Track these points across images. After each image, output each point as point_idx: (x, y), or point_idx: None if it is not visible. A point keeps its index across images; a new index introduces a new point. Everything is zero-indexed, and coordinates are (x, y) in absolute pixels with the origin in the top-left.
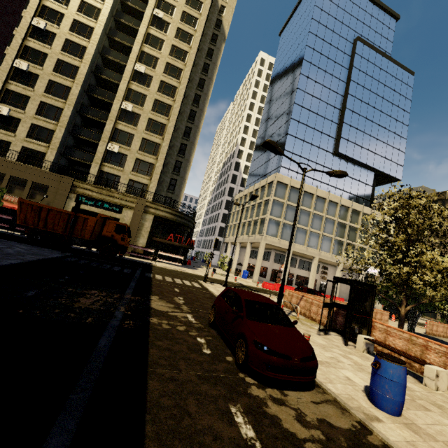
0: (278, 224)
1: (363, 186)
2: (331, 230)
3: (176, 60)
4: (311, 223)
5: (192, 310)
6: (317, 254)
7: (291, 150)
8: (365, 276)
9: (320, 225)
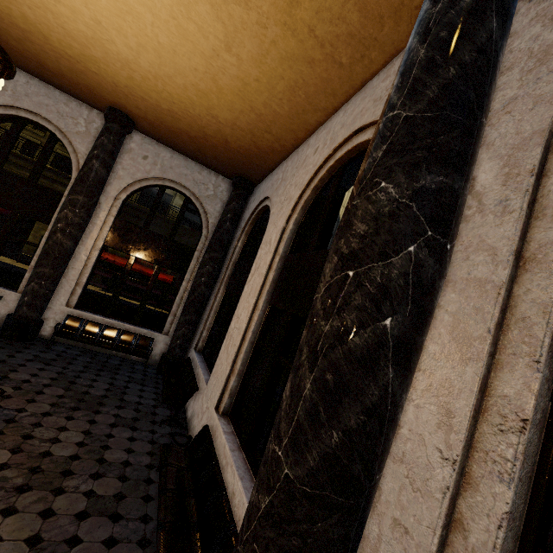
0: None
1: None
2: None
3: None
4: None
5: None
6: None
7: None
8: None
9: None
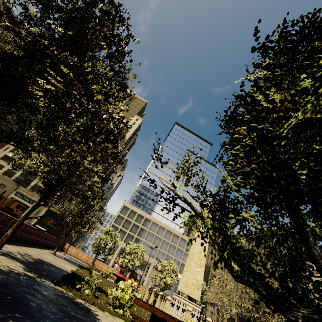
0: (117, 229)
1: (181, 219)
2: (150, 240)
3: None
4: (139, 233)
5: None
6: None
7: (140, 192)
8: None
9: (144, 235)
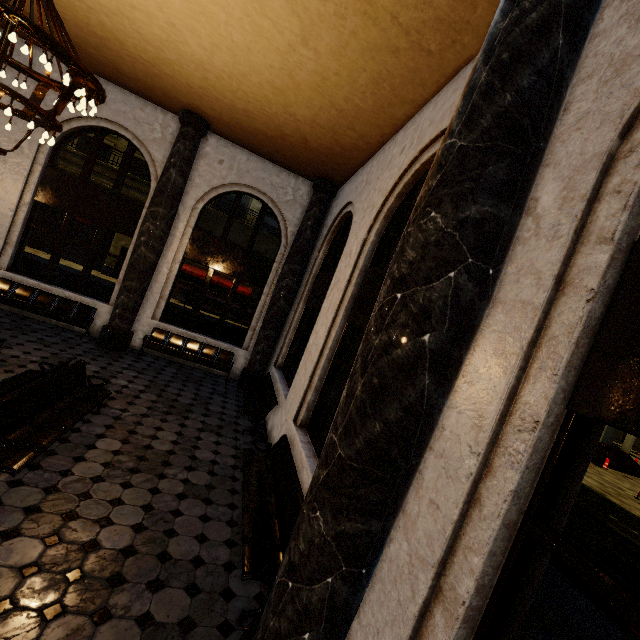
0: None
1: None
2: None
3: None
4: None
5: None
6: None
7: None
8: None
9: None
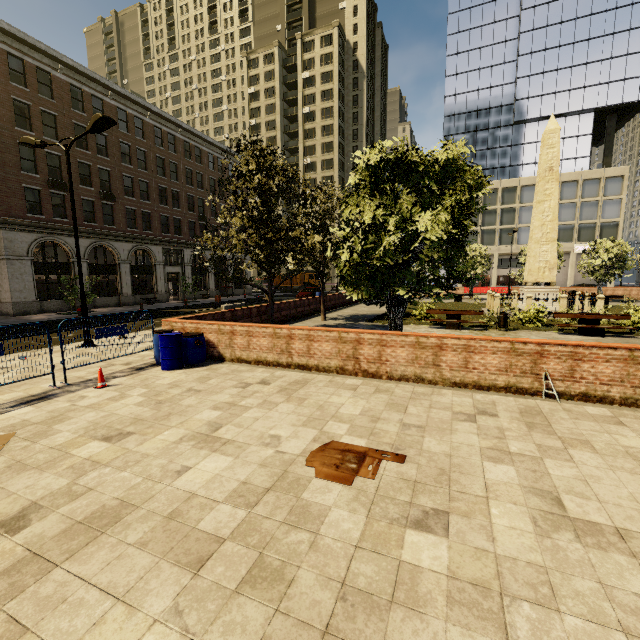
0: None
1: (573, 142)
2: (512, 220)
3: (327, 137)
4: (483, 221)
5: None
6: (495, 250)
7: None
8: (575, 257)
9: (494, 219)
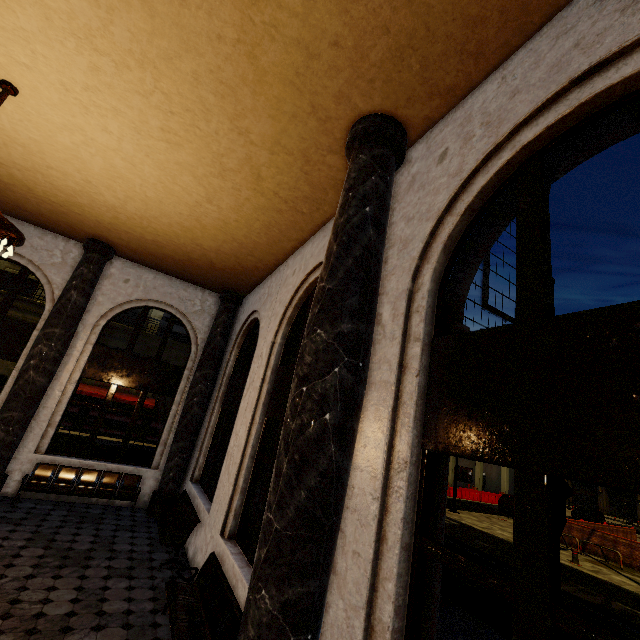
0: None
1: None
2: None
3: None
4: None
5: (593, 590)
6: None
7: None
8: None
9: None
